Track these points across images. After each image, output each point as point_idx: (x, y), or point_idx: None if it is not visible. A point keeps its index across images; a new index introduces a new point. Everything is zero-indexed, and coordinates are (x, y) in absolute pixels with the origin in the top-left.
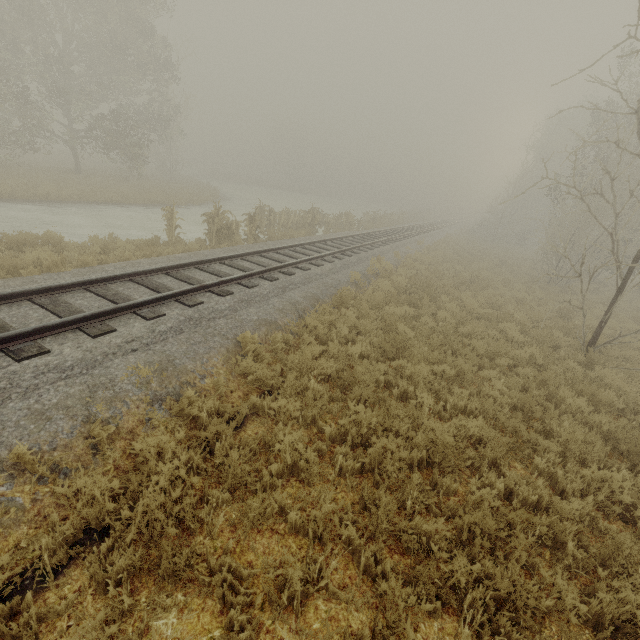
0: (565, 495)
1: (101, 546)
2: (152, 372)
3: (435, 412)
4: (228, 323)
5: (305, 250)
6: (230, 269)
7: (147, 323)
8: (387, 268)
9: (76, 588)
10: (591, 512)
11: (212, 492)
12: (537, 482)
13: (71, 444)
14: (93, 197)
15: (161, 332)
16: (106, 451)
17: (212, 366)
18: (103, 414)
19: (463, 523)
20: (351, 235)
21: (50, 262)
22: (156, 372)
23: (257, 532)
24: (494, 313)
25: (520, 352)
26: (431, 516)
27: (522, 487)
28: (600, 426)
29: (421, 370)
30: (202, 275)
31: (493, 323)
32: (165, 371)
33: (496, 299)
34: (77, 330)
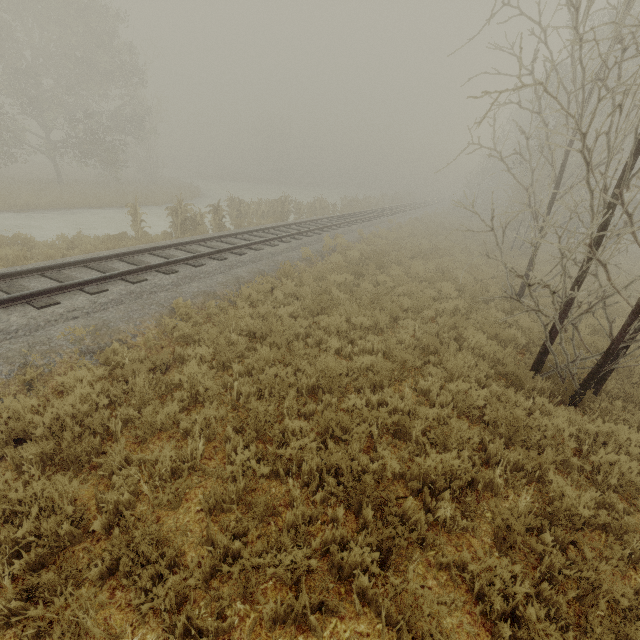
0: (435, 406)
1: (24, 445)
2: (87, 332)
3: (345, 355)
4: (168, 295)
5: (266, 234)
6: (184, 253)
7: (90, 297)
8: (343, 244)
9: (4, 473)
10: (450, 415)
11: (121, 411)
12: (408, 395)
13: (9, 382)
14: (71, 203)
15: (102, 303)
16: (39, 388)
17: (145, 327)
18: (38, 362)
19: (326, 422)
20: (318, 218)
21: (14, 256)
22: (90, 332)
23: (157, 438)
24: (435, 275)
25: (444, 305)
26: (302, 420)
27: (392, 399)
28: (492, 356)
29: (334, 320)
30: (154, 259)
31: (432, 284)
32: (99, 331)
33: (446, 264)
34: (26, 304)
